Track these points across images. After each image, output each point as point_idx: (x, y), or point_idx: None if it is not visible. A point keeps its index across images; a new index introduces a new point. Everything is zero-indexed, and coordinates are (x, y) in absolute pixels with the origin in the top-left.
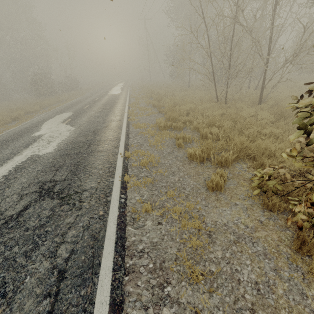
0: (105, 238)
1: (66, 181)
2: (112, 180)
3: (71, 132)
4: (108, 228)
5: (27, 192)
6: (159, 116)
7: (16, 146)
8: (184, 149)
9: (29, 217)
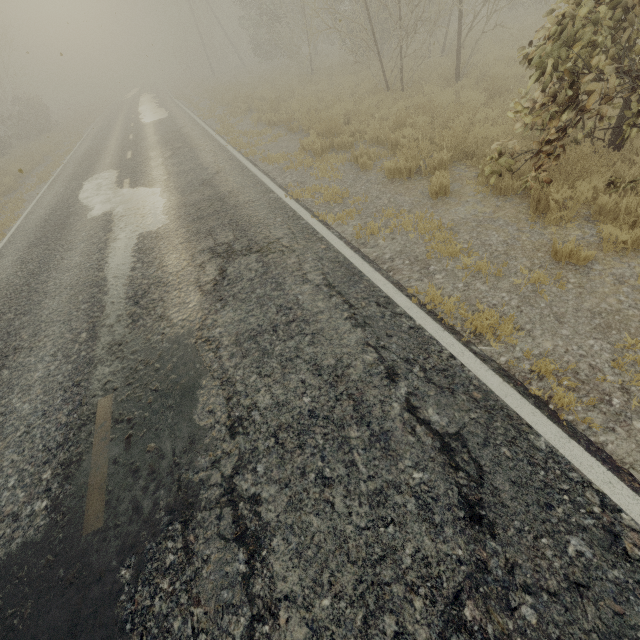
0: (348, 259)
1: (242, 239)
2: (304, 222)
3: (163, 195)
4: (344, 253)
5: (201, 261)
6: (296, 138)
7: (87, 236)
8: (374, 170)
9: (239, 273)
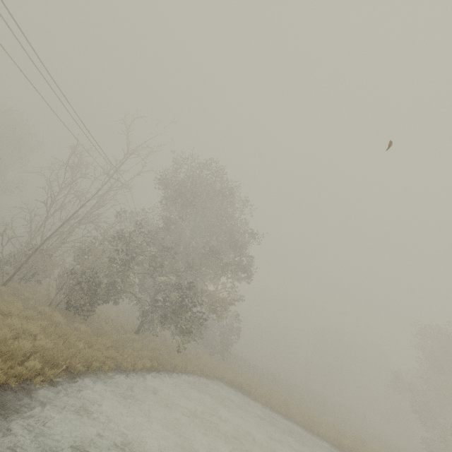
0: None
1: None
2: None
3: None
4: None
5: None
6: None
7: None
8: None
9: None
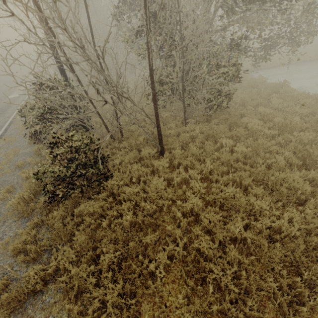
0: None
1: None
2: None
3: None
4: None
5: None
6: None
7: None
8: None
9: None
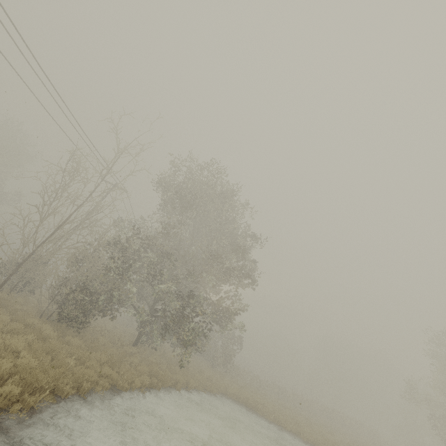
0: None
1: None
2: None
3: None
4: None
5: None
6: None
7: None
8: None
9: None
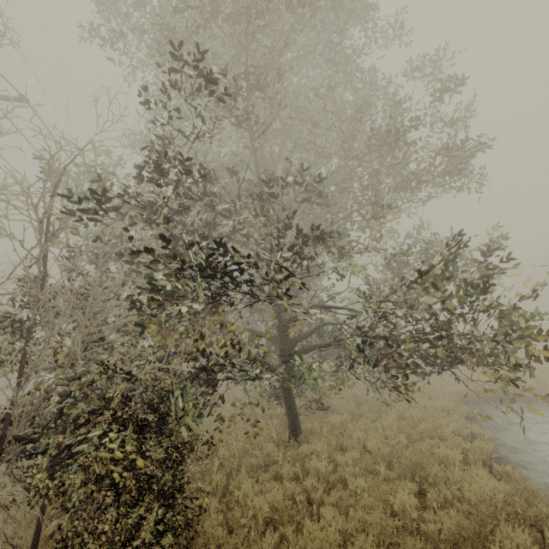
0: None
1: None
2: None
3: None
4: None
5: None
6: None
7: None
8: None
9: None
